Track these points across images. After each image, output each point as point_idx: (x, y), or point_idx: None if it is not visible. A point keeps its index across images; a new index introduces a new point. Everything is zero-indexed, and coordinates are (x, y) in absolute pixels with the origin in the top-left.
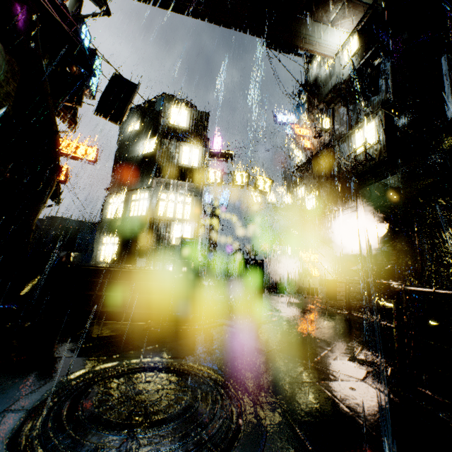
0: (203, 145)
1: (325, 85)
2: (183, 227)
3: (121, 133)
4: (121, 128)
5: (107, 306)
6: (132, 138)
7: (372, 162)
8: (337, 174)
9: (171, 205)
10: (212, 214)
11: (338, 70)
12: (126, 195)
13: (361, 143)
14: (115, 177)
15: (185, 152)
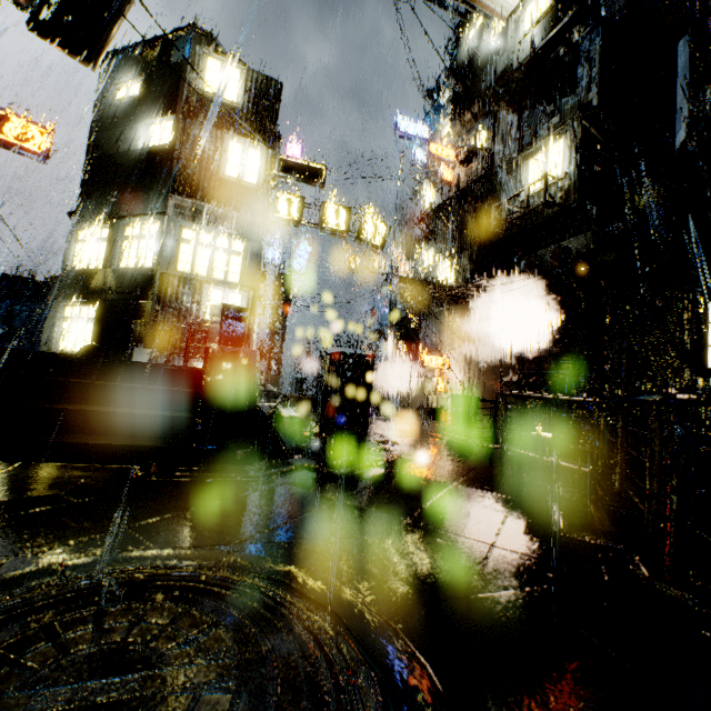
0: (269, 145)
1: (486, 69)
2: (226, 296)
3: (100, 99)
4: (100, 89)
5: (51, 432)
6: (124, 112)
7: (553, 208)
8: (494, 227)
9: (203, 252)
10: (278, 282)
11: (512, 45)
12: (111, 227)
13: (541, 175)
14: (89, 189)
15: (233, 154)
